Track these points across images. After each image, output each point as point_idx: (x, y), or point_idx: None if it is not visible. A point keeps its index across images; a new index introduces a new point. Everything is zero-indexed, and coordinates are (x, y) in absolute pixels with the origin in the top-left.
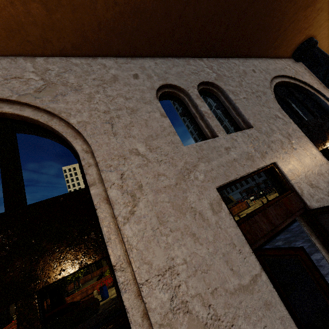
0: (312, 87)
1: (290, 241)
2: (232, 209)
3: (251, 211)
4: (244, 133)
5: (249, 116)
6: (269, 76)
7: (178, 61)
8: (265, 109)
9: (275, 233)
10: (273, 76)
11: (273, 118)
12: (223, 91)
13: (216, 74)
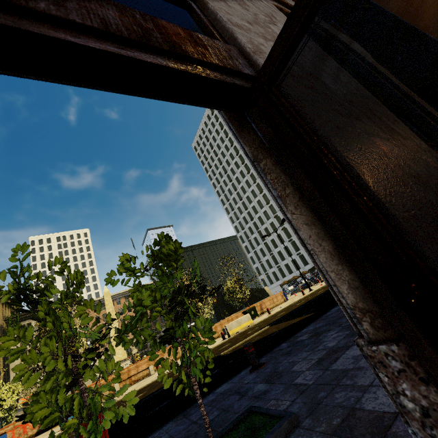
0: (344, 45)
1: (320, 332)
2: (262, 303)
3: (287, 304)
4: None
5: None
6: None
7: None
8: None
9: (303, 325)
10: None
11: None
12: None
13: None
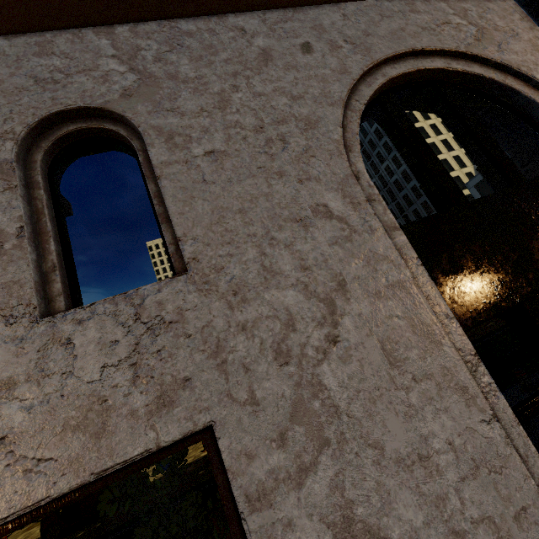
0: (528, 79)
1: None
2: None
3: None
4: (126, 303)
5: (191, 227)
6: (362, 58)
7: (2, 48)
8: (281, 188)
9: None
10: (378, 57)
11: (300, 220)
12: (142, 135)
13: (137, 75)
